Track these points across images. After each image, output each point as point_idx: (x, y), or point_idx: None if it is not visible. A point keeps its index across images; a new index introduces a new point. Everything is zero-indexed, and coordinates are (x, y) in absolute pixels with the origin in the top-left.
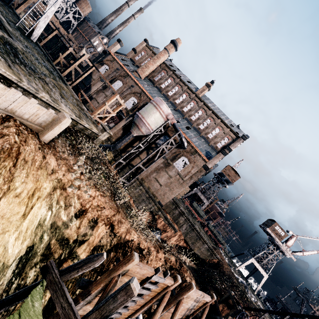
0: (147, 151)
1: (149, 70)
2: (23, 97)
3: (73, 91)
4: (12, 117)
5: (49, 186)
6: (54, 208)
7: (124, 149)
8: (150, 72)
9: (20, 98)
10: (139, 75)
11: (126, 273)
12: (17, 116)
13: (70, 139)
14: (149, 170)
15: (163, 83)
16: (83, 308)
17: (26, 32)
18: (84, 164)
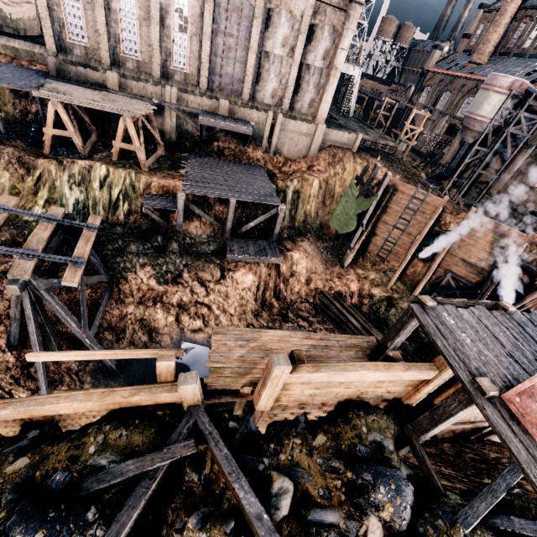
0: (500, 154)
1: (490, 43)
2: (342, 133)
3: (378, 131)
4: (341, 142)
5: (360, 169)
6: (364, 180)
7: (467, 169)
8: (495, 44)
9: (342, 134)
10: (476, 63)
11: (397, 190)
12: (342, 142)
13: (371, 153)
14: (505, 176)
15: (526, 41)
16: (383, 217)
17: (346, 114)
18: (381, 162)
